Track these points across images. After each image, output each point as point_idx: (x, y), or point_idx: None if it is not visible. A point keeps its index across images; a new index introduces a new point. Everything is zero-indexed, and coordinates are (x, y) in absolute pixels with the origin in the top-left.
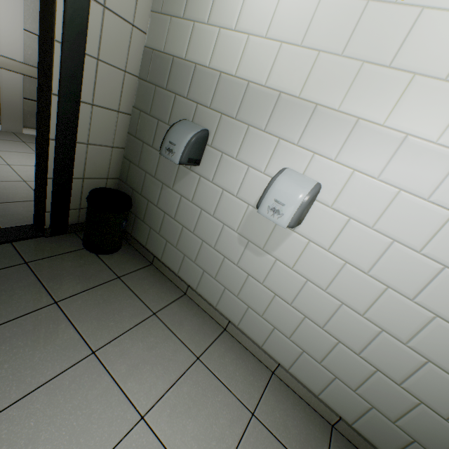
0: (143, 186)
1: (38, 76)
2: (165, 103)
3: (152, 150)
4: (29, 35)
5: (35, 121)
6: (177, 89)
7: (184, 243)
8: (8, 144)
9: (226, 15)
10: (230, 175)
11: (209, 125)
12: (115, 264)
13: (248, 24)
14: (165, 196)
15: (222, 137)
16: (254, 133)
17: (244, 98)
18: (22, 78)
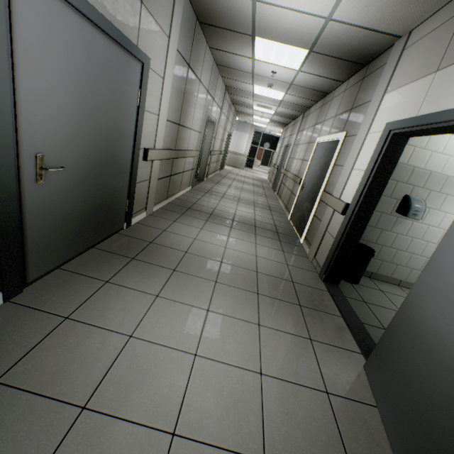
0: (363, 234)
1: (364, 194)
2: (388, 186)
3: (374, 212)
4: (166, 123)
5: (157, 197)
6: (398, 179)
7: (397, 258)
8: (181, 229)
9: (436, 146)
10: (433, 218)
11: (421, 196)
12: (368, 285)
13: (449, 151)
14: (383, 236)
15: (430, 201)
16: (449, 198)
17: (444, 183)
18: (159, 162)
